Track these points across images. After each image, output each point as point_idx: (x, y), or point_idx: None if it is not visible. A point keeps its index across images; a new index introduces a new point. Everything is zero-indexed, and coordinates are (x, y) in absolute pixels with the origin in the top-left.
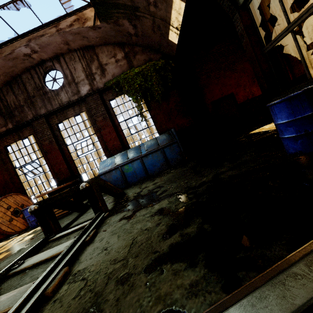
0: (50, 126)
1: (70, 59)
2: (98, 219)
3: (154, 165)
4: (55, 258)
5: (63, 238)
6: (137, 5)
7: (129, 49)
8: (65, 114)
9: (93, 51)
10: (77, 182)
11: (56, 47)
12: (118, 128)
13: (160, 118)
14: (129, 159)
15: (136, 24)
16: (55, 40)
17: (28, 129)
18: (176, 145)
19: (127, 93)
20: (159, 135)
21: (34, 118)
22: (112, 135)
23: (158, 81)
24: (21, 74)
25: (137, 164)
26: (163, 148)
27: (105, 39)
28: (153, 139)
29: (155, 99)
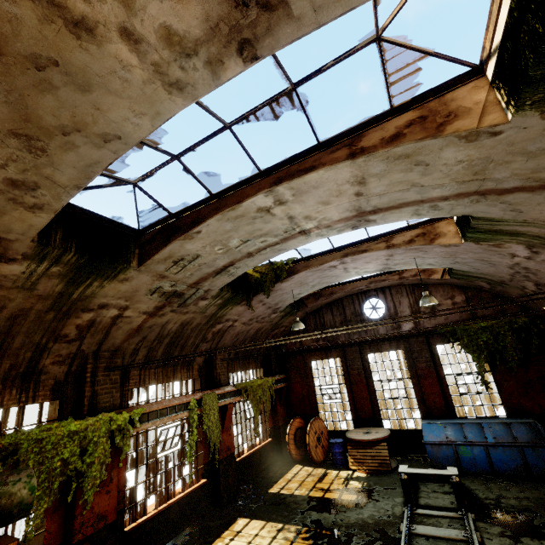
0: (360, 355)
1: (397, 292)
2: (469, 519)
3: (504, 462)
4: (452, 541)
5: (430, 518)
6: (507, 283)
7: (474, 293)
8: (379, 347)
9: (425, 288)
10: (376, 426)
11: (388, 284)
12: (442, 381)
13: (509, 386)
14: (467, 439)
15: (496, 286)
16: (391, 282)
17: (337, 351)
18: (544, 450)
19: (466, 347)
20: (505, 409)
21: (348, 344)
22: (435, 389)
23: (515, 344)
24: (343, 297)
25: (478, 450)
26: (522, 447)
27: (446, 282)
28: (503, 423)
29: (507, 365)
